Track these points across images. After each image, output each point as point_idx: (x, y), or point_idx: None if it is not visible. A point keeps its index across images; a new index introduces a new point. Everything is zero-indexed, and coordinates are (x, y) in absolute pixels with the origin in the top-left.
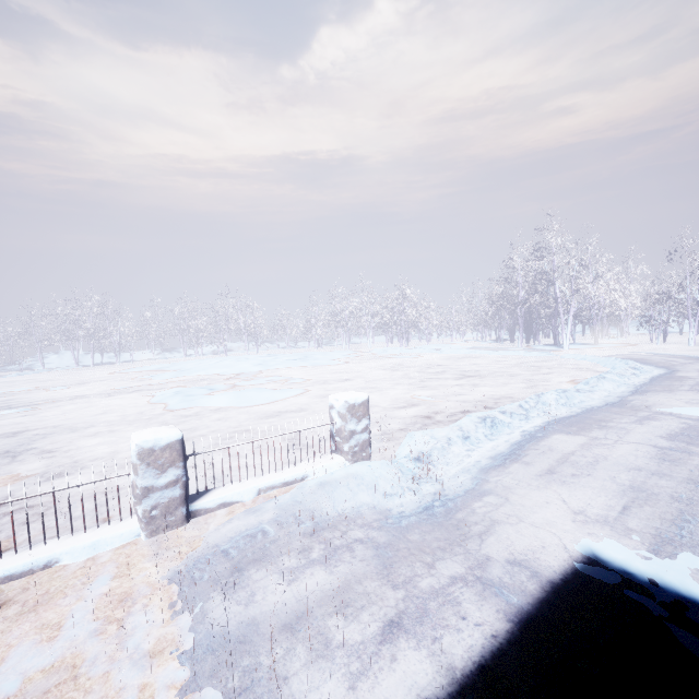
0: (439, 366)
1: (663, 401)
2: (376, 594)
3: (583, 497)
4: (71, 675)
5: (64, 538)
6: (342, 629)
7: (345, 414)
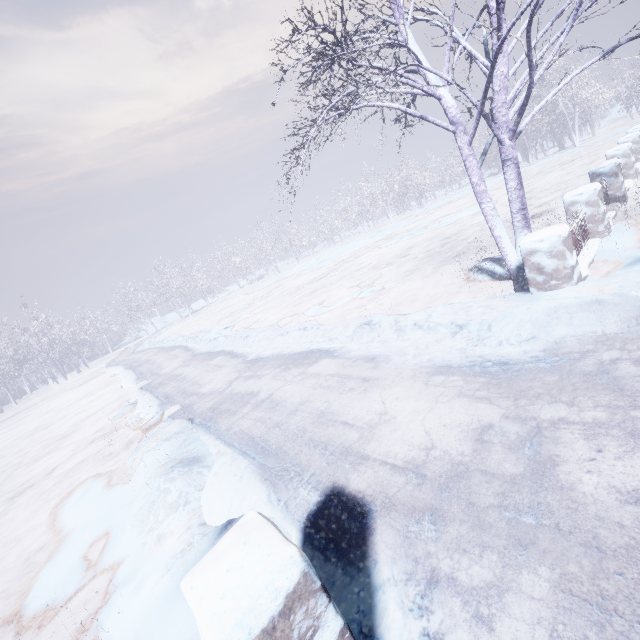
0: None
1: None
2: None
3: None
4: None
5: None
6: None
7: None
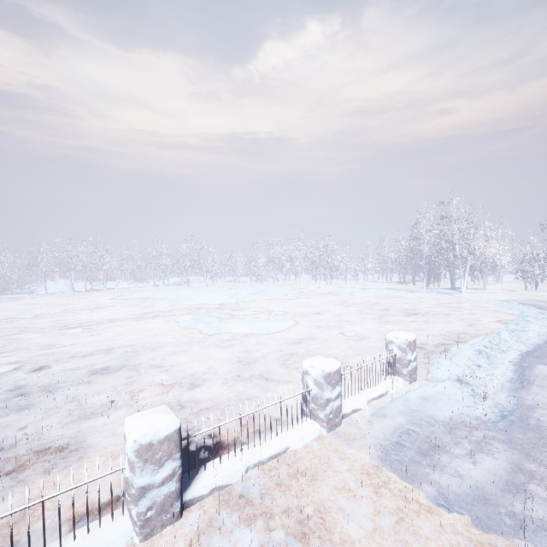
0: (377, 303)
1: None
2: (541, 472)
3: None
4: (396, 517)
5: (280, 432)
6: (544, 492)
7: (406, 348)
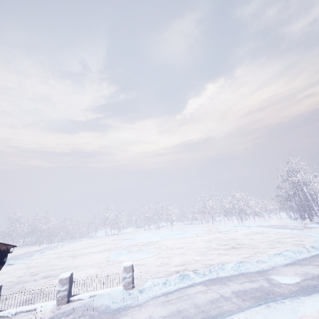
0: (234, 239)
1: (286, 271)
2: None
3: (160, 311)
4: None
5: (41, 303)
6: None
7: (123, 270)
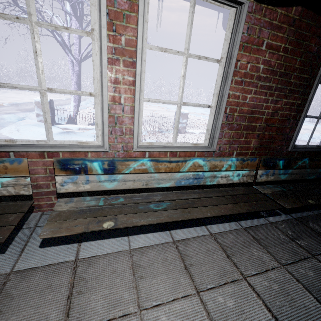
0: None
1: None
2: None
3: None
4: None
5: None
6: None
7: None
